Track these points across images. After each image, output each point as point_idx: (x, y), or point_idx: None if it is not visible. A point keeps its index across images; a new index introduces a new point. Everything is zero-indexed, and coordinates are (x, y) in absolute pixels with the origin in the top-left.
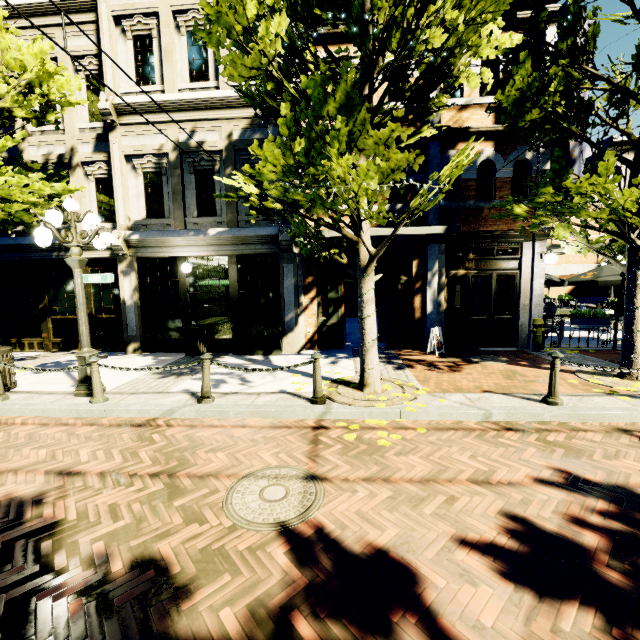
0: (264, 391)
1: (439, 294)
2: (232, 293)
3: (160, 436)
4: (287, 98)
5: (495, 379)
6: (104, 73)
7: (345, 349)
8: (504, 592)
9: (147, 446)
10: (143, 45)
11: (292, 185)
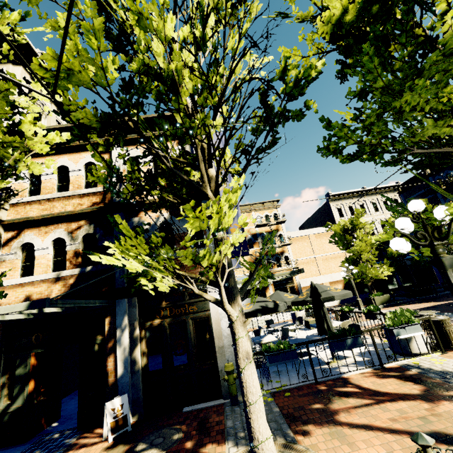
0: None
1: (133, 350)
2: None
3: None
4: None
5: None
6: None
7: (25, 443)
8: None
9: None
10: None
11: None
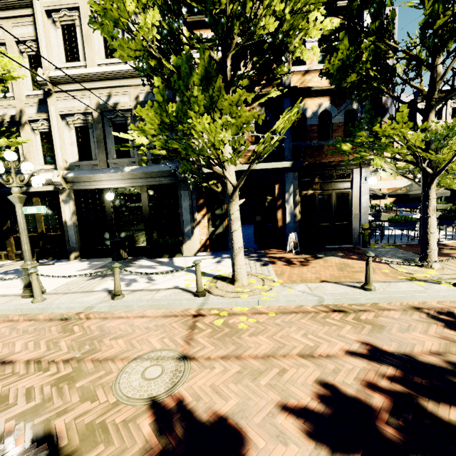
0: (163, 287)
1: (295, 208)
2: (145, 213)
3: (79, 327)
4: (167, 71)
5: (331, 271)
6: (41, 53)
7: (229, 250)
8: (307, 449)
9: (67, 336)
10: (69, 32)
11: (169, 138)
